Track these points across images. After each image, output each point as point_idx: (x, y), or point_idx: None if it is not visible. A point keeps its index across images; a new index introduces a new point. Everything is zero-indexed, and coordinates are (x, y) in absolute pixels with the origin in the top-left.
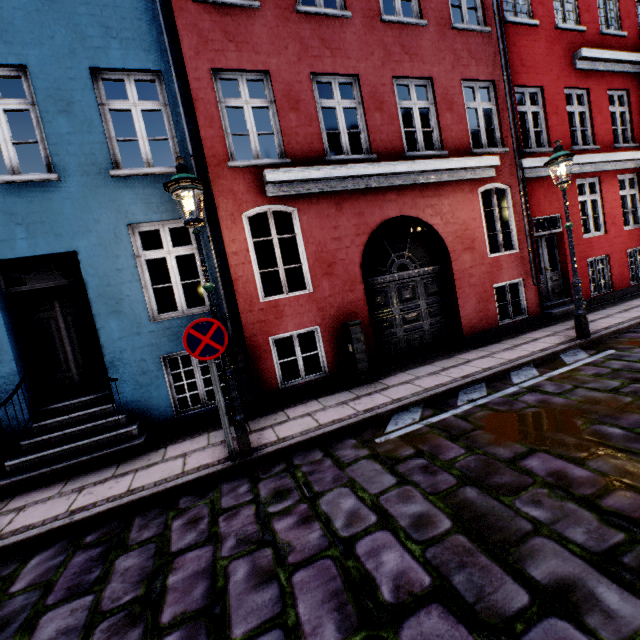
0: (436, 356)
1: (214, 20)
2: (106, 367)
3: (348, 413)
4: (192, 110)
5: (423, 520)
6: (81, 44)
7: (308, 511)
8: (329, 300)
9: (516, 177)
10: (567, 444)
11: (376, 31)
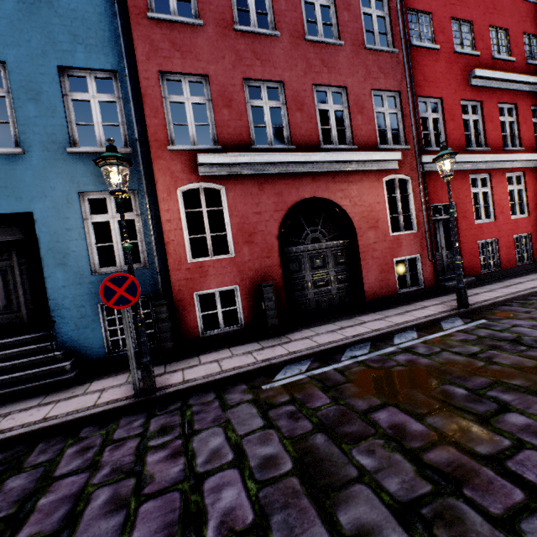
0: (340, 317)
1: (164, 33)
2: (50, 310)
3: (248, 361)
4: (141, 103)
5: (270, 461)
6: (52, 47)
7: (180, 447)
8: (248, 264)
9: (416, 170)
10: (416, 400)
11: (300, 48)
